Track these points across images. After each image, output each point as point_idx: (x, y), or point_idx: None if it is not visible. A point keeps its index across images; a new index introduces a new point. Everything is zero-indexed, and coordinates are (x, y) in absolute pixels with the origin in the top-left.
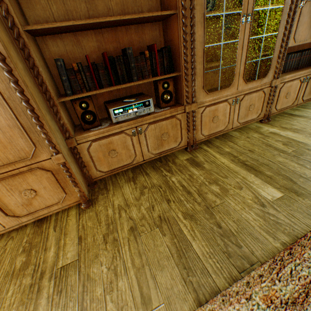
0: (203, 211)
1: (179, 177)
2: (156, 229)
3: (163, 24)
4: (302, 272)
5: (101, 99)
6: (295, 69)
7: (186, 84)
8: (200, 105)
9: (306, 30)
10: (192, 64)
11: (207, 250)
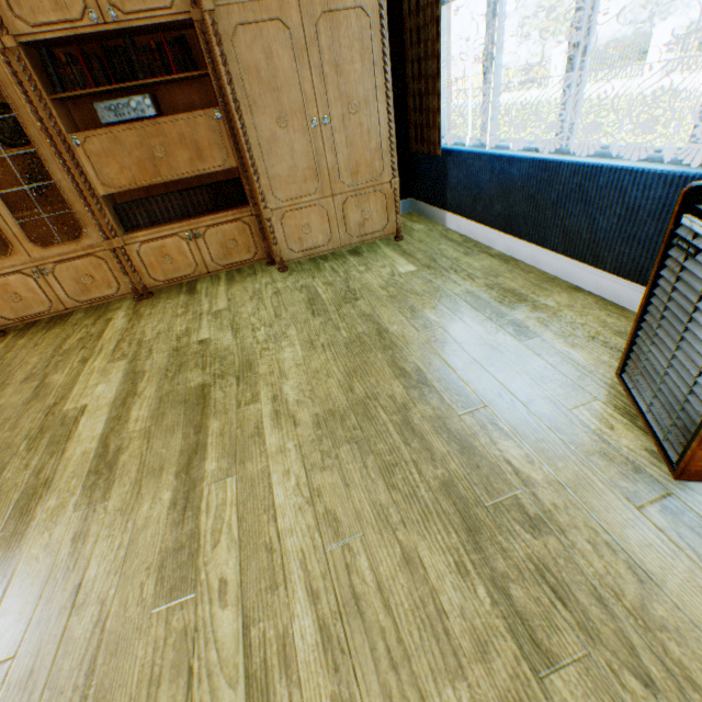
0: None
1: None
2: None
3: None
4: None
5: None
6: (185, 218)
7: None
8: None
9: (126, 171)
10: None
11: None
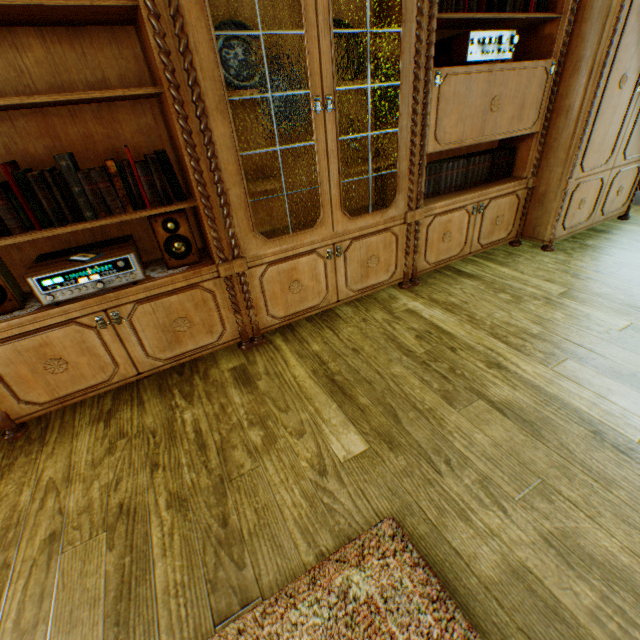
0: (211, 488)
1: (200, 409)
2: (102, 534)
3: (160, 103)
4: (316, 618)
5: (33, 249)
6: (460, 189)
7: (212, 225)
8: (256, 262)
9: (459, 124)
10: (217, 188)
11: (179, 577)
